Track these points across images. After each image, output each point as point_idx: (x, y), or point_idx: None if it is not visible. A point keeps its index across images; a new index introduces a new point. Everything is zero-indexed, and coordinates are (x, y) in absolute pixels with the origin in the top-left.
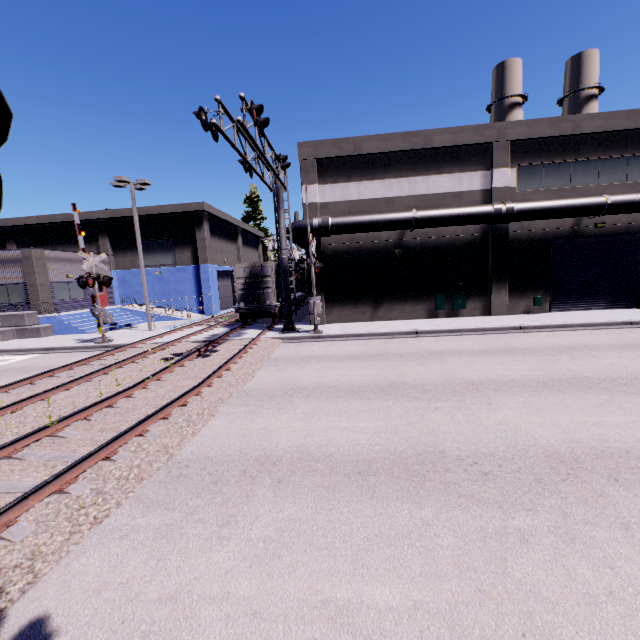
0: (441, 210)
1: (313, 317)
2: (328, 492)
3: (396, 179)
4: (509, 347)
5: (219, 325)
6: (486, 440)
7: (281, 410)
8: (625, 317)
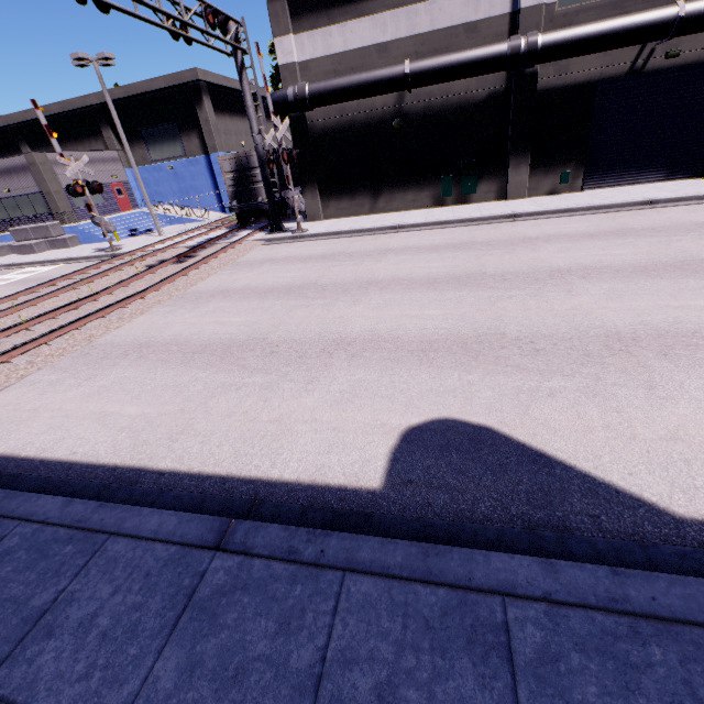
0: (441, 57)
1: (309, 213)
2: (162, 363)
3: (390, 12)
4: (467, 241)
5: (224, 227)
6: (308, 330)
7: (193, 309)
8: (656, 194)
